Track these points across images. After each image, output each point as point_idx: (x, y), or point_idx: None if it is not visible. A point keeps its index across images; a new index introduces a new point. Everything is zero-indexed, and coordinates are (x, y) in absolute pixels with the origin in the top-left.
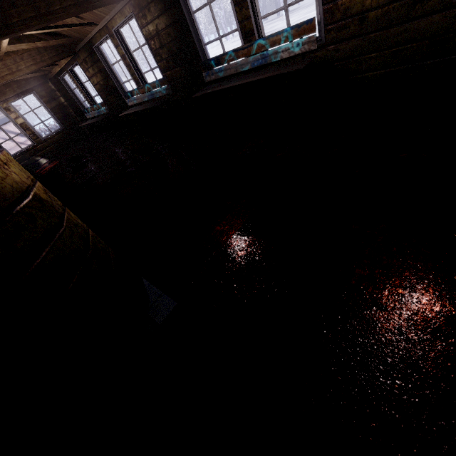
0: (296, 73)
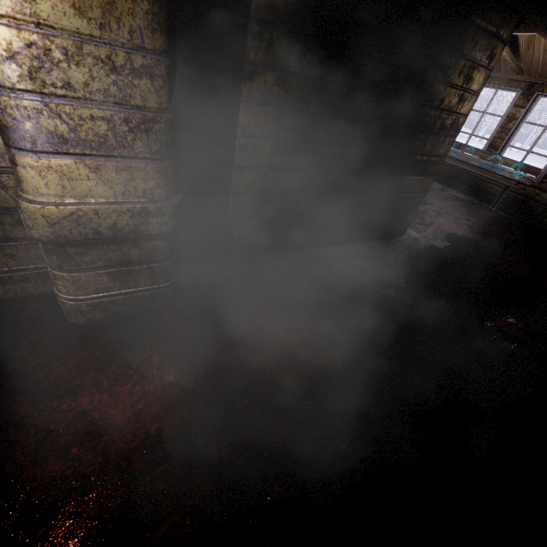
0: (506, 189)
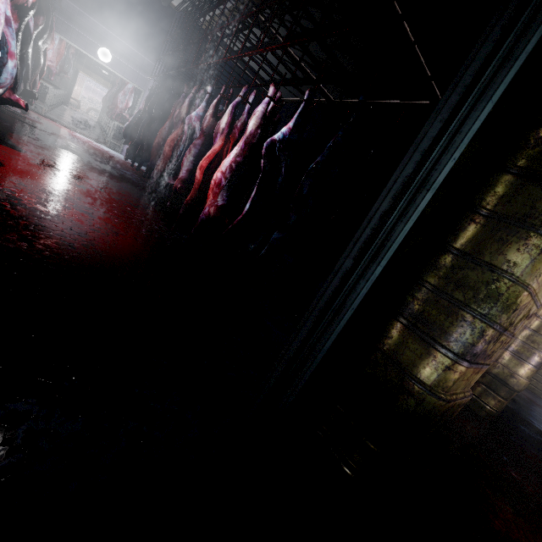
0: None
